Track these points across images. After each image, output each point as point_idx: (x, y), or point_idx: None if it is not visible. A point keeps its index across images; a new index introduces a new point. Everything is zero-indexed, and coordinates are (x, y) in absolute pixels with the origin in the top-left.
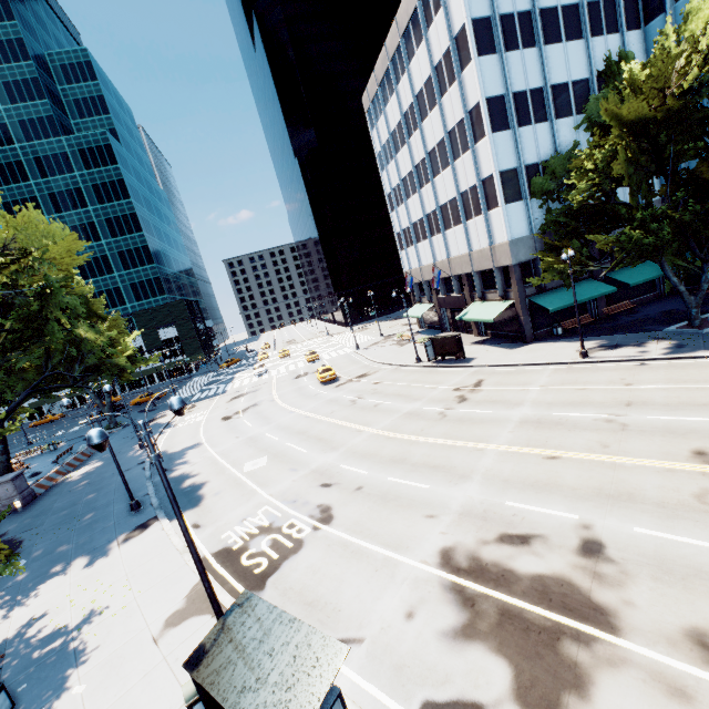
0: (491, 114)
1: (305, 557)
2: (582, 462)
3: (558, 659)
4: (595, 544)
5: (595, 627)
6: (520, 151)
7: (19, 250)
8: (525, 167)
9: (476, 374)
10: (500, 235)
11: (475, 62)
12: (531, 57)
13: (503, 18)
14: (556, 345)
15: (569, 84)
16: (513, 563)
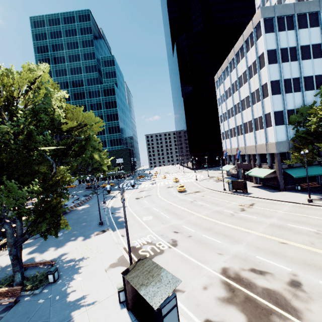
0: (272, 87)
1: (164, 256)
2: (298, 248)
3: (269, 321)
4: (297, 282)
5: (289, 314)
6: (285, 103)
7: (84, 124)
8: (287, 110)
9: (251, 200)
10: (271, 139)
11: (267, 66)
12: (294, 65)
13: (282, 49)
14: (296, 194)
15: (313, 76)
16: (255, 280)
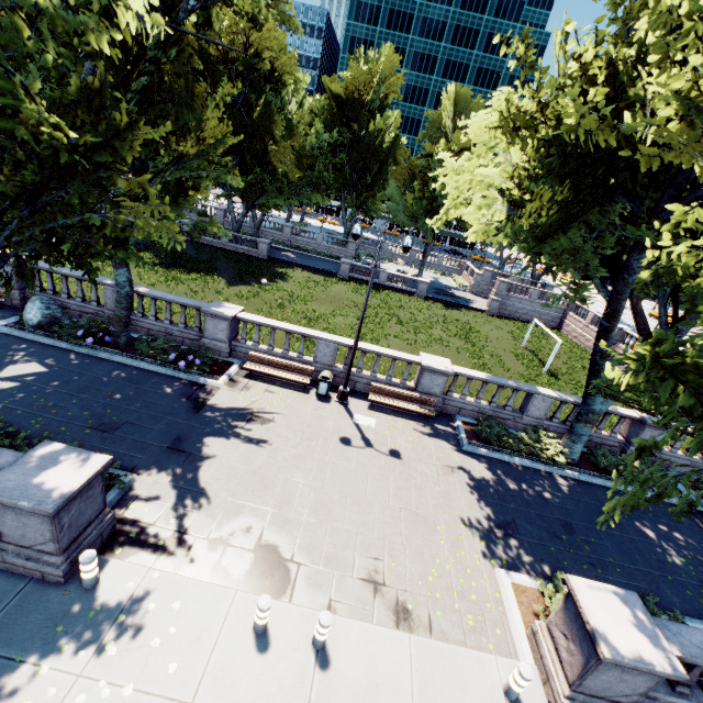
0: None
1: None
2: None
3: None
4: None
5: None
6: None
7: None
8: None
9: None
10: None
11: None
12: None
13: None
14: None
15: None
16: None
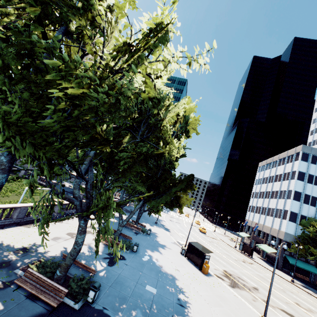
0: (294, 195)
1: None
2: (266, 285)
3: (239, 286)
4: (256, 289)
5: (248, 289)
6: (300, 209)
7: None
8: (301, 215)
9: (252, 262)
10: (283, 228)
11: (295, 180)
12: (316, 188)
13: (309, 175)
14: (287, 275)
15: None
16: (238, 279)
